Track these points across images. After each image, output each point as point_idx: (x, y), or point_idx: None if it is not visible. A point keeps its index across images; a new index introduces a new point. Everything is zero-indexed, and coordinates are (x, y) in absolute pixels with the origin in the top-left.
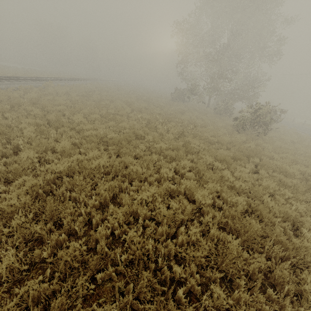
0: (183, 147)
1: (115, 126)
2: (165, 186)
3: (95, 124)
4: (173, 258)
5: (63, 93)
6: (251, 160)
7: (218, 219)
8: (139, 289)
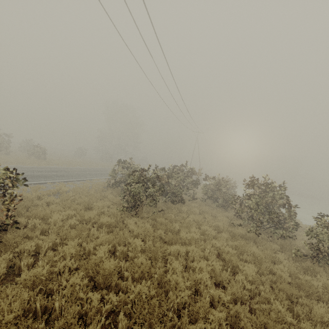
0: None
1: None
2: None
3: None
4: None
5: None
6: None
7: None
8: None
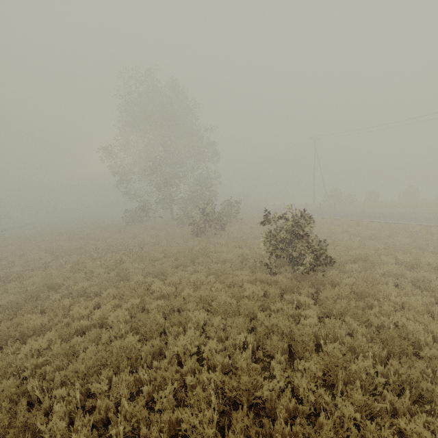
0: (116, 276)
1: (20, 286)
2: (75, 326)
3: None
4: (59, 386)
5: None
6: (197, 261)
7: (123, 329)
8: (3, 428)
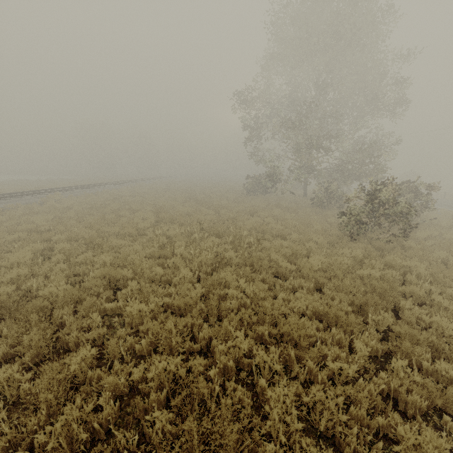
0: (203, 301)
1: (92, 260)
2: None
3: (45, 264)
4: None
5: (61, 207)
6: (373, 317)
7: None
8: None
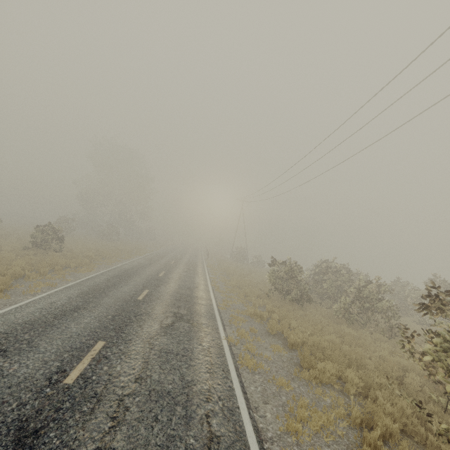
0: None
1: None
2: None
3: None
4: None
5: None
6: None
7: None
8: None
